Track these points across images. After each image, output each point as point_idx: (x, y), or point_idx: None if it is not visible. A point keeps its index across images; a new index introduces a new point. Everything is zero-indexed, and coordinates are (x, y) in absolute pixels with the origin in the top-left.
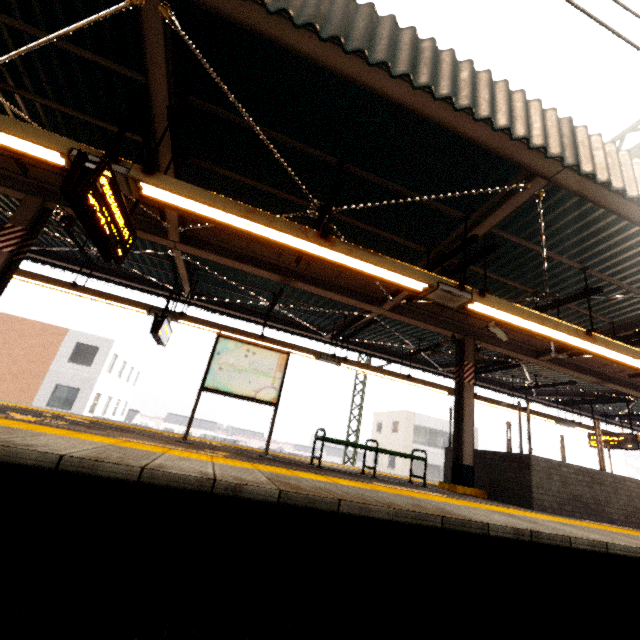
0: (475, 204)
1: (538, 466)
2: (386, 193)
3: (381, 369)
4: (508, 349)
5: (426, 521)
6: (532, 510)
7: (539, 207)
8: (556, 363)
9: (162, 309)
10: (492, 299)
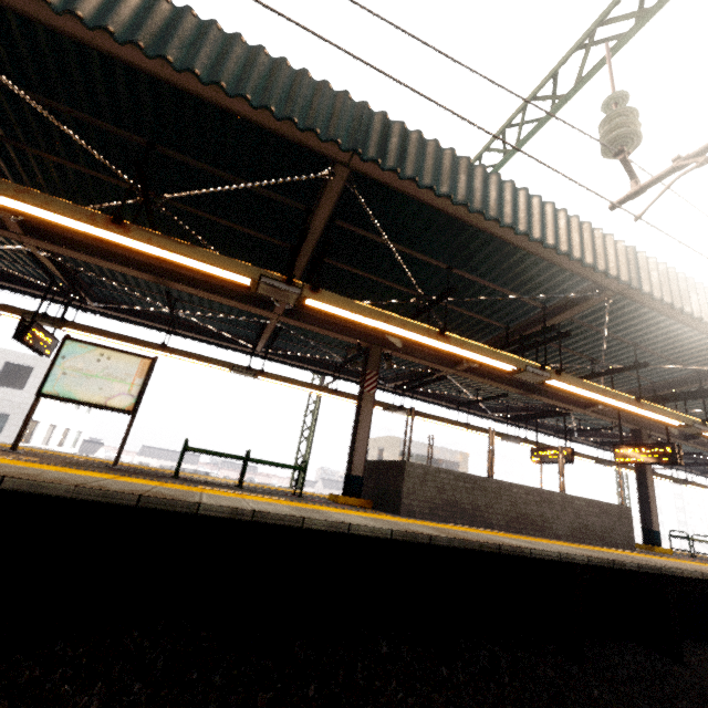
0: (314, 195)
1: (413, 472)
2: (220, 181)
3: (304, 382)
4: (420, 358)
5: (117, 499)
6: (399, 516)
7: (357, 197)
8: (477, 374)
9: (39, 314)
10: (327, 295)
